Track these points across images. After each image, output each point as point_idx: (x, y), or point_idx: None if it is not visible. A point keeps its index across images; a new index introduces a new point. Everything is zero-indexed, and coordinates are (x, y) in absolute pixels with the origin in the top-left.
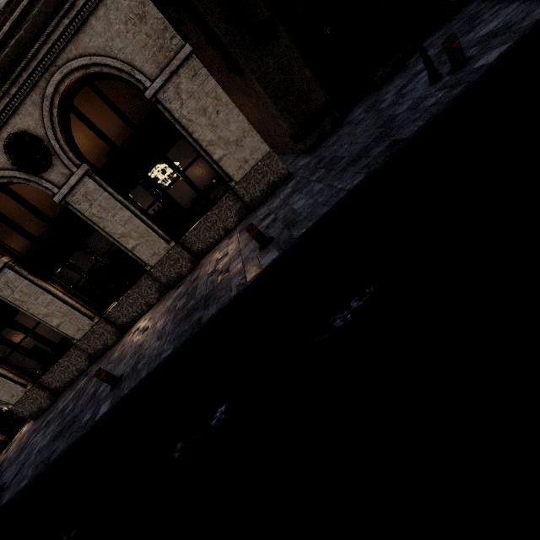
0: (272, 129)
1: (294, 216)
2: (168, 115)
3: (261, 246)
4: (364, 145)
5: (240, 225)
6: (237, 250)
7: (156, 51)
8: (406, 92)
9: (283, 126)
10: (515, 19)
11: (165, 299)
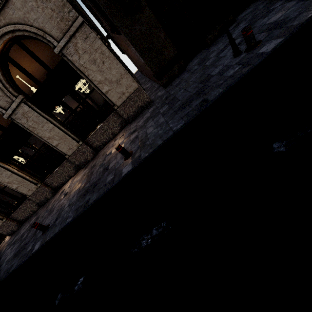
0: (144, 67)
1: (145, 139)
2: (71, 64)
3: (125, 157)
4: (190, 95)
5: (121, 132)
6: (115, 153)
7: (59, 20)
8: (221, 57)
9: (148, 69)
10: (291, 16)
11: (78, 175)
